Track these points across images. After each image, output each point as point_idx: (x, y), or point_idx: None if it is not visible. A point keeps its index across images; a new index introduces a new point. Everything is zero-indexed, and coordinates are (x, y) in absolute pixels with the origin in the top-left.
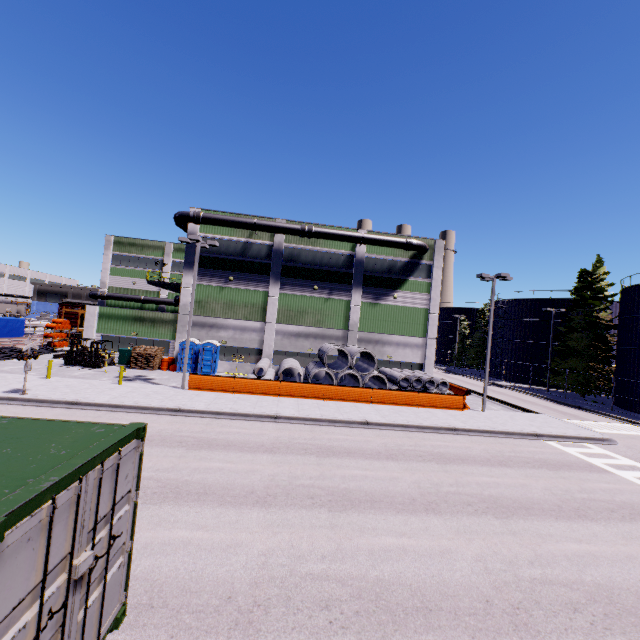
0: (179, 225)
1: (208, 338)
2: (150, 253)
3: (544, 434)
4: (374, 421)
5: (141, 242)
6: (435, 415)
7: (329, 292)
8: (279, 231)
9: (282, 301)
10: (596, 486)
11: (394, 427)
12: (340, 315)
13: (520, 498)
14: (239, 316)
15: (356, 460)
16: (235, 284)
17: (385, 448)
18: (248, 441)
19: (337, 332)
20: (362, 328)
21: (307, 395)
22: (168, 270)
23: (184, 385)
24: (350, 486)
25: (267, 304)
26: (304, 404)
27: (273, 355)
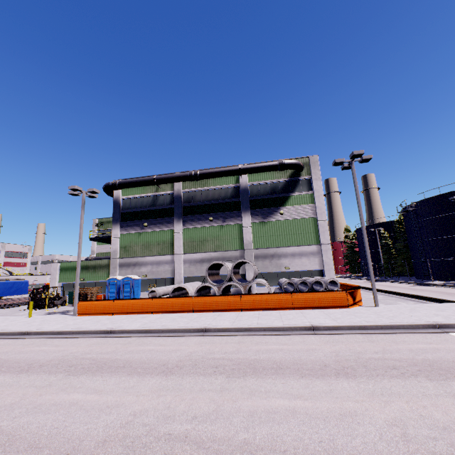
0: (109, 194)
1: (133, 274)
2: None
3: (450, 324)
4: (212, 327)
5: None
6: (305, 315)
7: (223, 220)
8: (173, 180)
9: (186, 235)
10: None
11: (235, 332)
12: (235, 238)
13: (308, 451)
14: (154, 253)
15: (110, 377)
16: (149, 228)
17: (182, 358)
18: (27, 359)
19: (235, 253)
20: (256, 246)
21: (177, 309)
22: None
23: (75, 312)
24: (11, 424)
25: (174, 239)
26: (164, 317)
27: (184, 281)
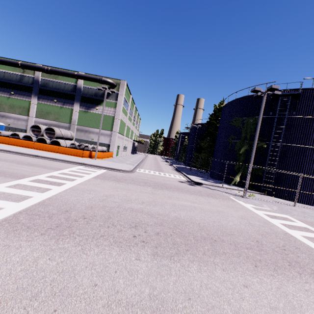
0: None
1: (1, 122)
2: None
3: (87, 164)
4: None
5: None
6: (52, 154)
7: (63, 104)
8: (32, 69)
9: (38, 106)
10: (14, 167)
11: (3, 151)
12: (68, 116)
13: None
14: (17, 112)
15: None
16: (15, 96)
17: None
18: None
19: (66, 124)
20: (79, 123)
21: (1, 142)
22: None
23: None
24: None
25: (30, 107)
26: None
27: None
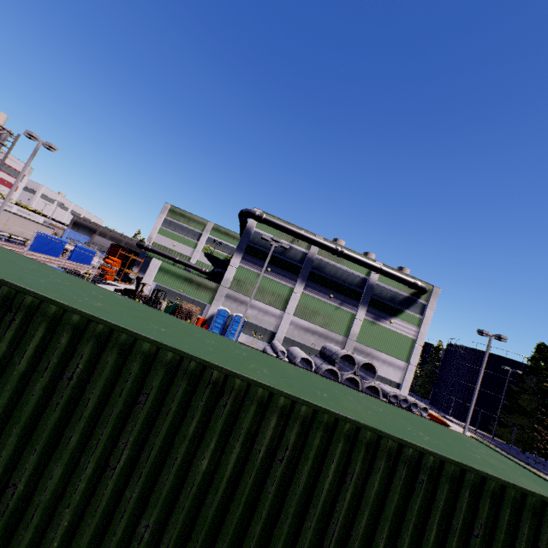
0: (241, 218)
1: (236, 311)
2: (194, 225)
3: None
4: None
5: (190, 215)
6: None
7: (340, 302)
8: (318, 245)
9: (302, 299)
10: None
11: None
12: (344, 323)
13: None
14: (265, 301)
15: None
16: (270, 275)
17: None
18: None
19: (338, 337)
20: (359, 339)
21: None
22: (203, 242)
23: None
24: None
25: (290, 298)
26: None
27: (282, 340)
